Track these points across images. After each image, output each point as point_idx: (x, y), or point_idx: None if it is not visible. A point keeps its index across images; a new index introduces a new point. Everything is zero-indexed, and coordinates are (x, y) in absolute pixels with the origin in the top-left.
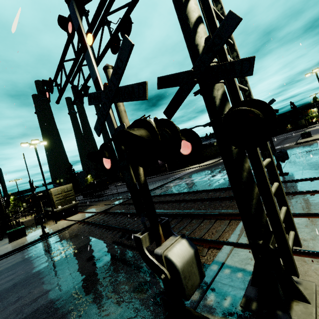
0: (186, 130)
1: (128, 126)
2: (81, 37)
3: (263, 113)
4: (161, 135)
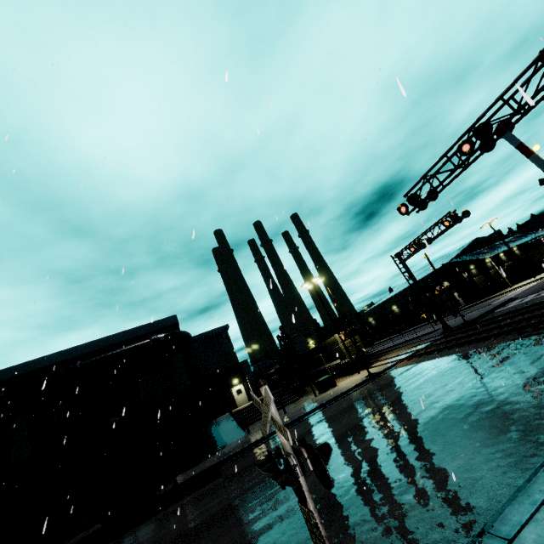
0: None
1: None
2: (523, 149)
3: None
4: None
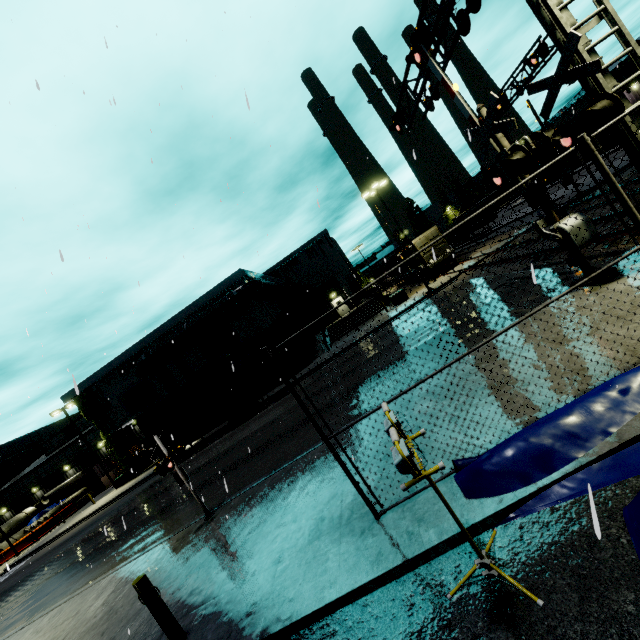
0: (562, 126)
1: (508, 149)
2: (446, 86)
3: (613, 102)
4: (537, 145)
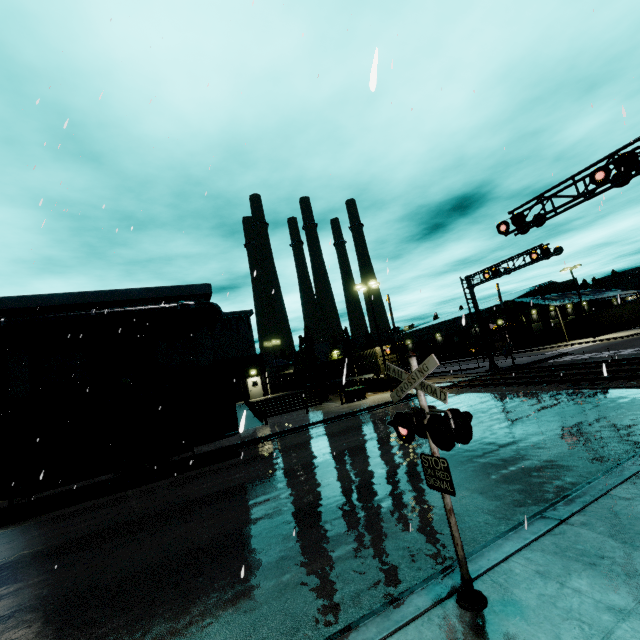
0: None
1: None
2: None
3: None
4: None
